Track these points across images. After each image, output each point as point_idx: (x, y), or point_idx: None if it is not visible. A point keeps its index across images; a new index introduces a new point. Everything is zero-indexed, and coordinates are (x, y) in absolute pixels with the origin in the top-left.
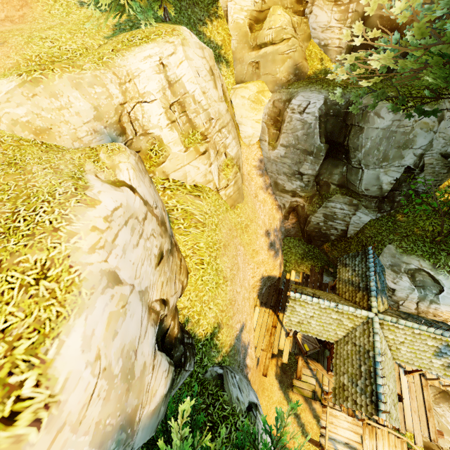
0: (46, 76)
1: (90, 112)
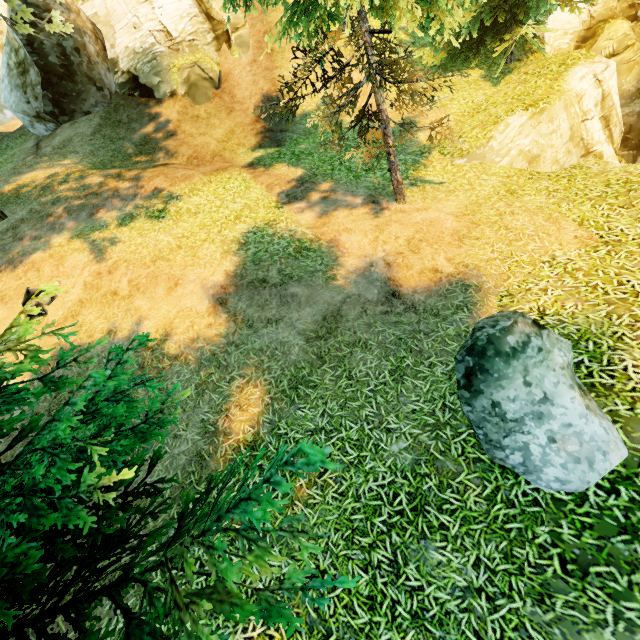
0: (548, 104)
1: (567, 134)
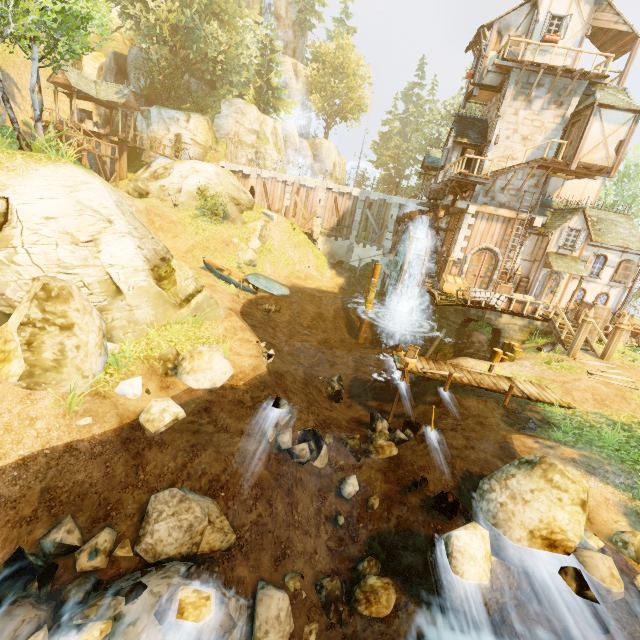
0: None
1: None
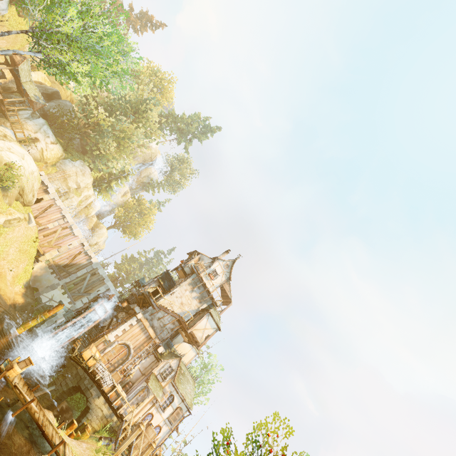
0: None
1: None
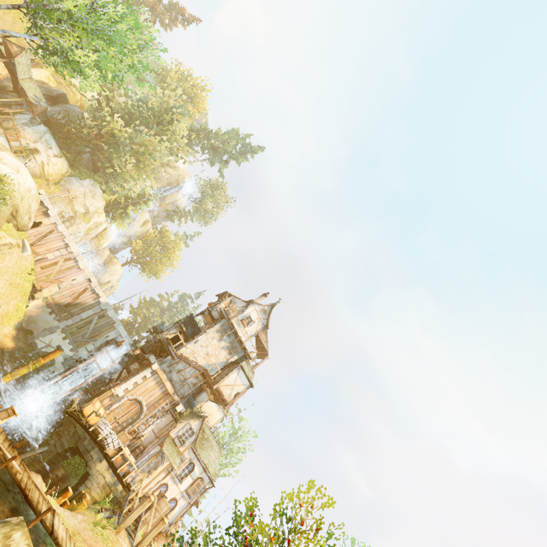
0: None
1: None
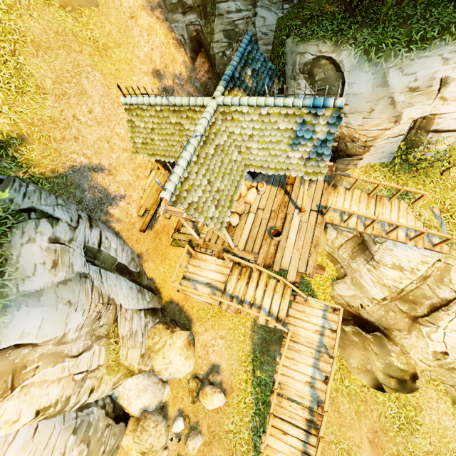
0: None
1: None
